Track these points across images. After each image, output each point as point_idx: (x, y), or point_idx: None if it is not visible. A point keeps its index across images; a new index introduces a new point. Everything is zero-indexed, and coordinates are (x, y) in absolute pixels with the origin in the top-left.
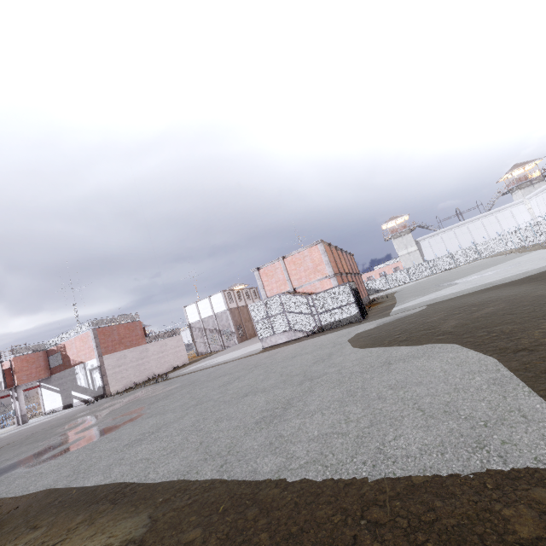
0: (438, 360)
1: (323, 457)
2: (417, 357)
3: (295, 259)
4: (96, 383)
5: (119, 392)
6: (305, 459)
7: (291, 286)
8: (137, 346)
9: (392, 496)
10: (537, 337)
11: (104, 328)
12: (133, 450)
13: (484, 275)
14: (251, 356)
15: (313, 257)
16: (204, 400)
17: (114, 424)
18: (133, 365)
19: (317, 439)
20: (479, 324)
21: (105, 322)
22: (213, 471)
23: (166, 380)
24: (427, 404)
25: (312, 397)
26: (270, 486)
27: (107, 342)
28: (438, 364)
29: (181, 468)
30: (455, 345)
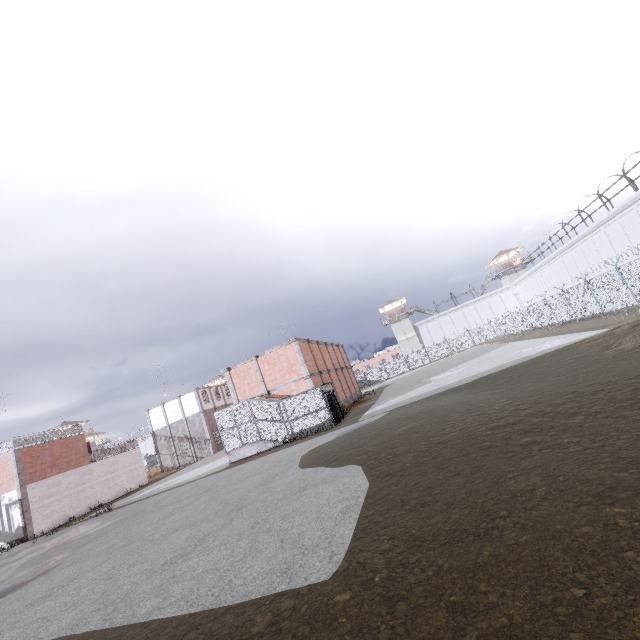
0: (335, 486)
1: (190, 593)
2: (326, 482)
3: (269, 359)
4: (15, 523)
5: (46, 533)
6: (177, 597)
7: (265, 388)
8: (77, 468)
9: (211, 619)
10: (407, 461)
11: (32, 447)
12: (33, 610)
13: (453, 373)
14: (213, 474)
15: (288, 356)
16: (134, 539)
17: (24, 580)
18: (70, 493)
19: (197, 577)
20: (391, 443)
21: (34, 439)
22: (100, 620)
23: (109, 512)
24: (290, 535)
25: (225, 531)
26: (137, 626)
27: (34, 466)
28: (330, 491)
29: (72, 622)
30: (360, 467)
